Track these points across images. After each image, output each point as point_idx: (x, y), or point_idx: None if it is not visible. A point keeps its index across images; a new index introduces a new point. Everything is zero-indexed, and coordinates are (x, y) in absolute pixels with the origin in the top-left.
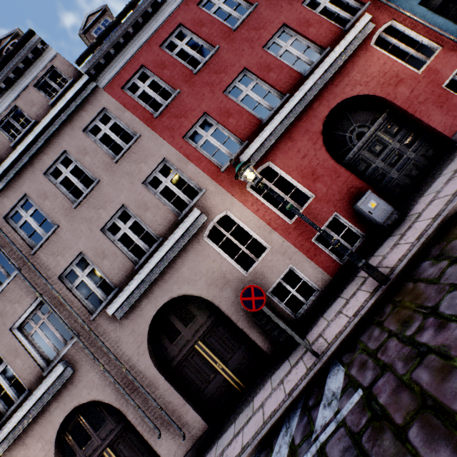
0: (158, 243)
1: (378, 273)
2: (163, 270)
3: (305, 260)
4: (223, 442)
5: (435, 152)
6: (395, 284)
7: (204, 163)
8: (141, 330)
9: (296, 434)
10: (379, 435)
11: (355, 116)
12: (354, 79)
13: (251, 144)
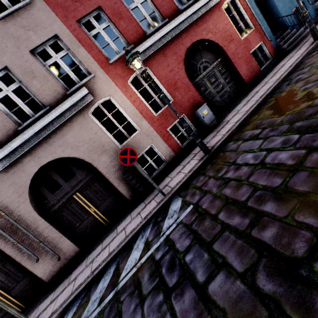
0: (45, 111)
1: (206, 148)
2: (49, 135)
3: (161, 142)
4: (92, 255)
5: (239, 91)
6: (213, 155)
7: (95, 51)
8: (23, 183)
9: (150, 236)
10: (202, 221)
11: (205, 54)
12: (209, 27)
13: (136, 48)
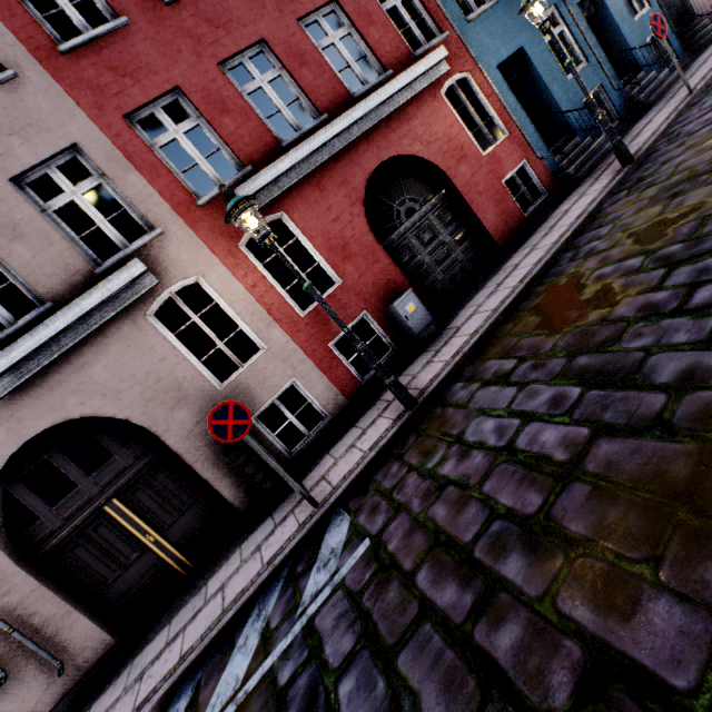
0: (41, 312)
1: (406, 395)
2: (48, 367)
3: (316, 374)
4: (144, 659)
5: (483, 259)
6: (423, 410)
7: (165, 180)
8: None
9: (274, 615)
10: (384, 588)
11: (409, 183)
12: (415, 132)
13: (258, 174)
